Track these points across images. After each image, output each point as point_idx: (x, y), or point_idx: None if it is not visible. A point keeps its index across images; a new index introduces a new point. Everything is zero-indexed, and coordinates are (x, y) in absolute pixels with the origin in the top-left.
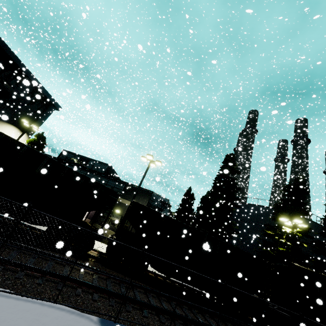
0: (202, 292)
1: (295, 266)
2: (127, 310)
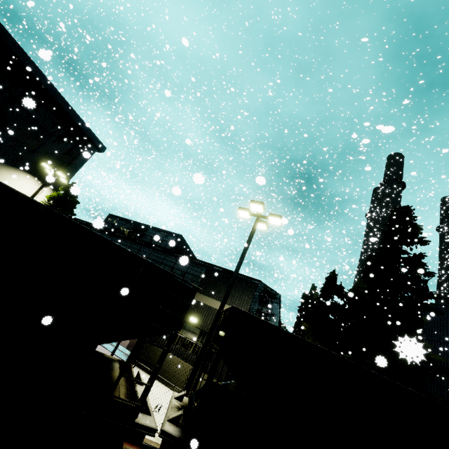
0: None
1: None
2: None
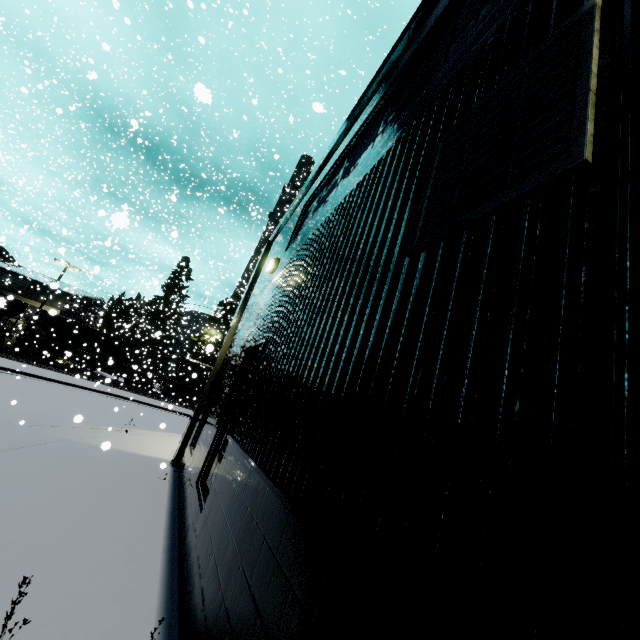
0: (113, 379)
1: (184, 358)
2: (39, 365)
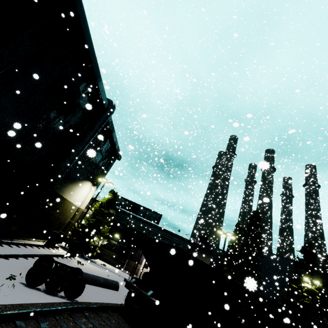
0: None
1: None
2: None
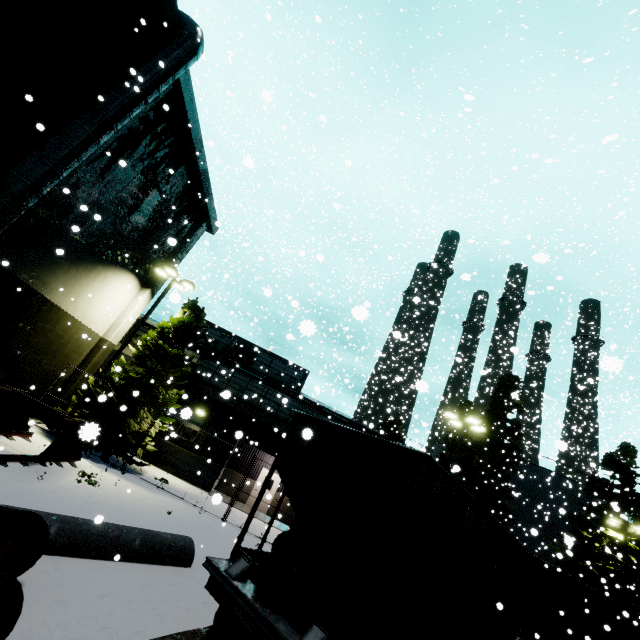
0: None
1: None
2: None
